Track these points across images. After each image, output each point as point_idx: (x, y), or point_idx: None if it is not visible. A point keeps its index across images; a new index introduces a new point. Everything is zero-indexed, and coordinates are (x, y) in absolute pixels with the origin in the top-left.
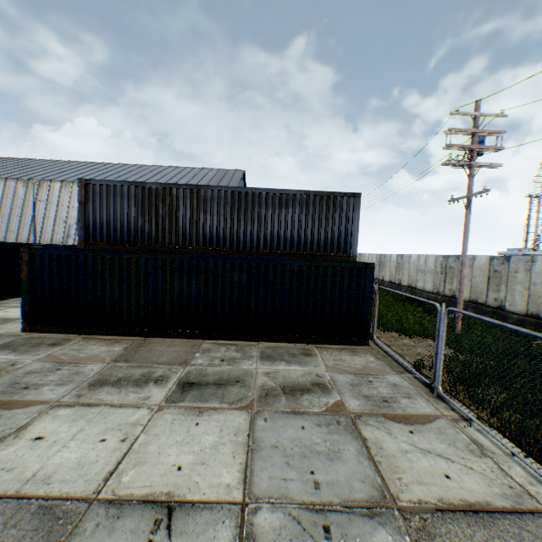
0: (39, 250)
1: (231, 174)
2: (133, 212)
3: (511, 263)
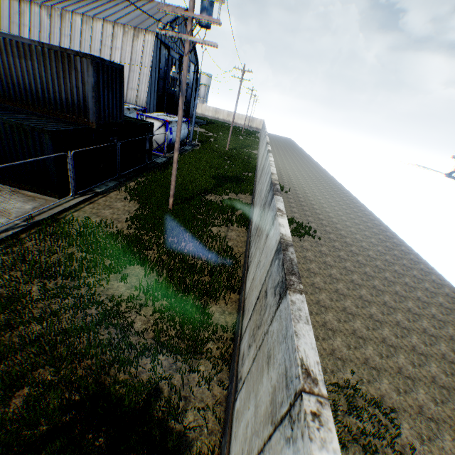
0: None
1: None
2: None
3: (266, 160)
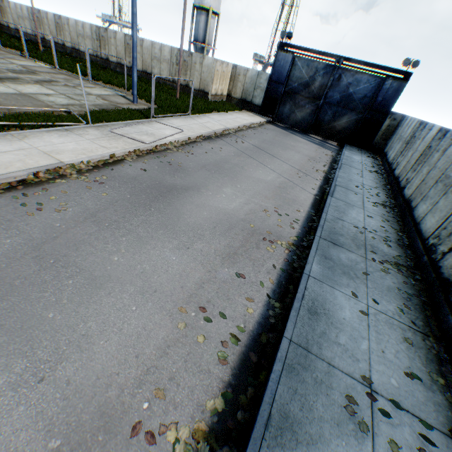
0: None
1: None
2: None
3: (63, 20)
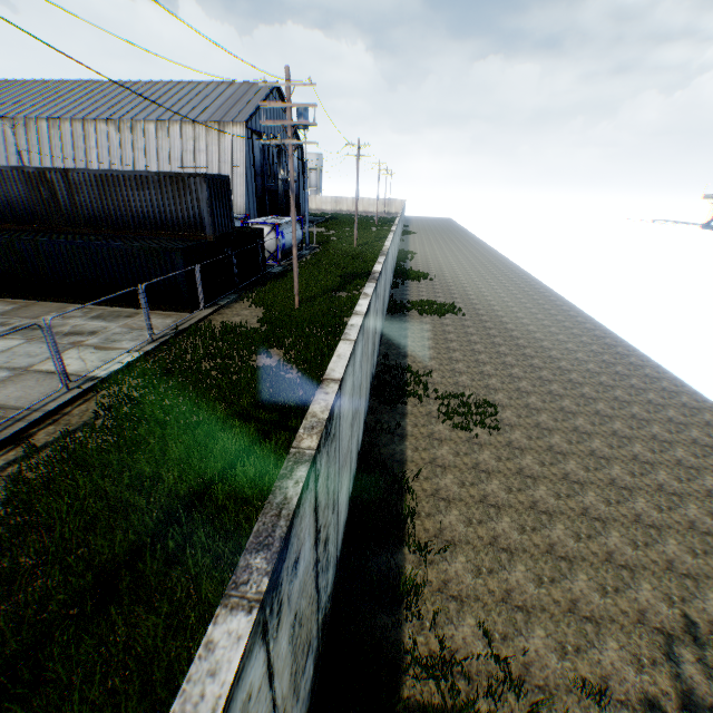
0: None
1: (254, 92)
2: (25, 196)
3: None
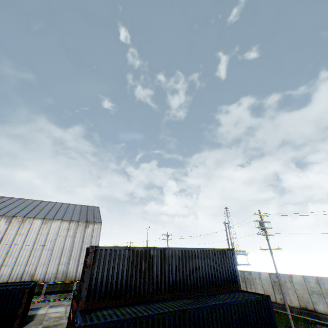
0: (91, 325)
1: (91, 209)
2: (125, 270)
3: (281, 277)
